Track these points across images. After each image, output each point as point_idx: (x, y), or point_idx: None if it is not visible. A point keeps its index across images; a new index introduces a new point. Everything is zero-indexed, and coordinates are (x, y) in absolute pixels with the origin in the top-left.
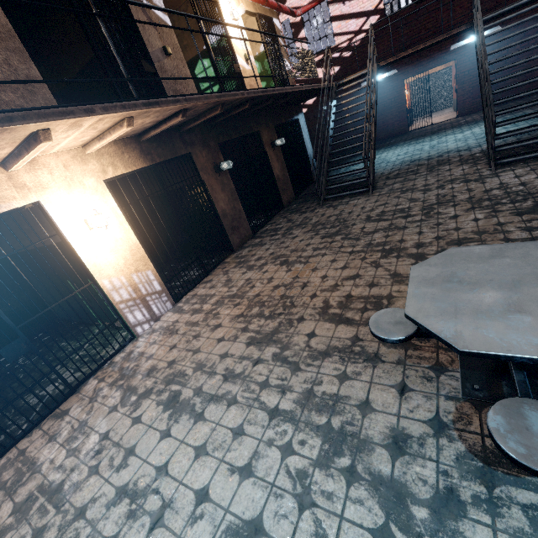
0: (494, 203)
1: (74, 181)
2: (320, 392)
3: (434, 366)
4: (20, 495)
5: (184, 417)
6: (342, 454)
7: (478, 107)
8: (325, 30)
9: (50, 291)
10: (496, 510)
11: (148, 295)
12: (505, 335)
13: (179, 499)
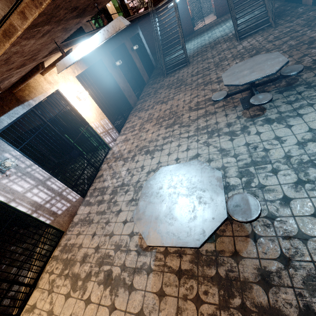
0: (242, 55)
1: (66, 78)
2: (201, 127)
3: (233, 107)
4: (108, 192)
5: (156, 152)
6: (214, 134)
7: (226, 11)
8: None
9: (50, 147)
10: (255, 124)
11: (108, 130)
12: (250, 78)
13: (170, 163)
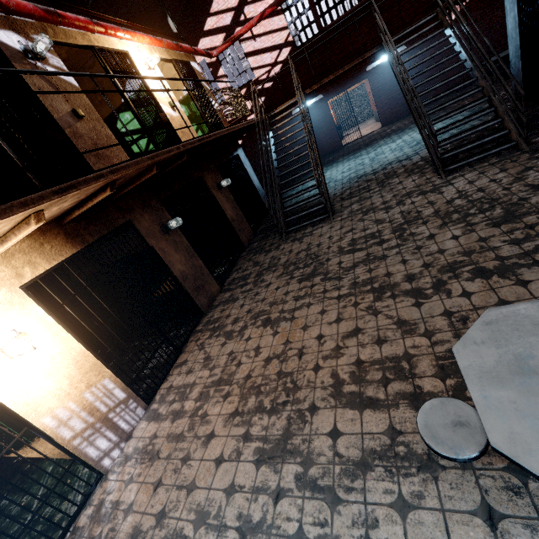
0: (463, 214)
1: None
2: None
3: (512, 466)
4: None
5: None
6: None
7: (398, 115)
8: (243, 66)
9: None
10: None
11: (110, 411)
12: None
13: None
